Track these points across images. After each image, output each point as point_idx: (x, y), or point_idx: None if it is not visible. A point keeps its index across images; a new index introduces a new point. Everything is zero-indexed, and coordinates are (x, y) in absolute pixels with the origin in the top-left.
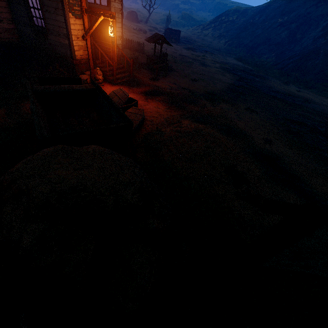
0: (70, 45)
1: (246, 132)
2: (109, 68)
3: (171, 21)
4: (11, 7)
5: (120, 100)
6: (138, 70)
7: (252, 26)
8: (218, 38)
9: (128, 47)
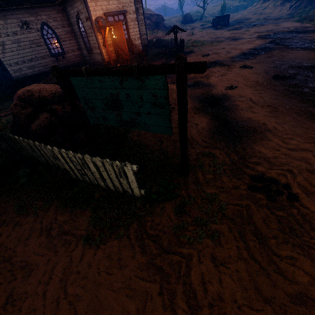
0: (101, 53)
1: (213, 84)
2: (127, 62)
3: (230, 8)
4: (78, 42)
5: None
6: (157, 60)
7: None
8: (280, 6)
9: (164, 46)
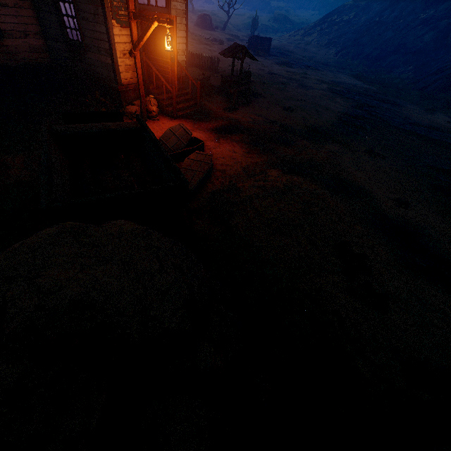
0: (114, 65)
1: (366, 188)
2: (167, 96)
3: (258, 26)
4: (39, 17)
5: (180, 141)
6: (208, 97)
7: (379, 27)
8: (325, 47)
9: (196, 64)
